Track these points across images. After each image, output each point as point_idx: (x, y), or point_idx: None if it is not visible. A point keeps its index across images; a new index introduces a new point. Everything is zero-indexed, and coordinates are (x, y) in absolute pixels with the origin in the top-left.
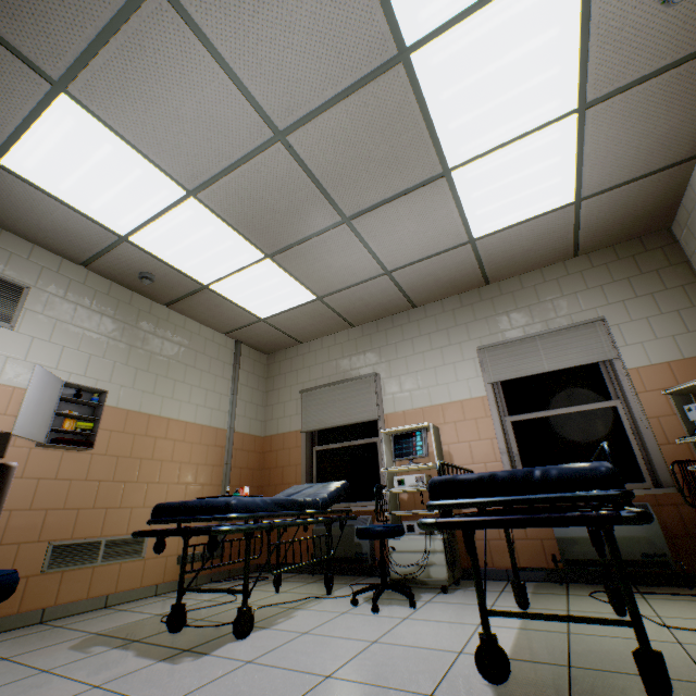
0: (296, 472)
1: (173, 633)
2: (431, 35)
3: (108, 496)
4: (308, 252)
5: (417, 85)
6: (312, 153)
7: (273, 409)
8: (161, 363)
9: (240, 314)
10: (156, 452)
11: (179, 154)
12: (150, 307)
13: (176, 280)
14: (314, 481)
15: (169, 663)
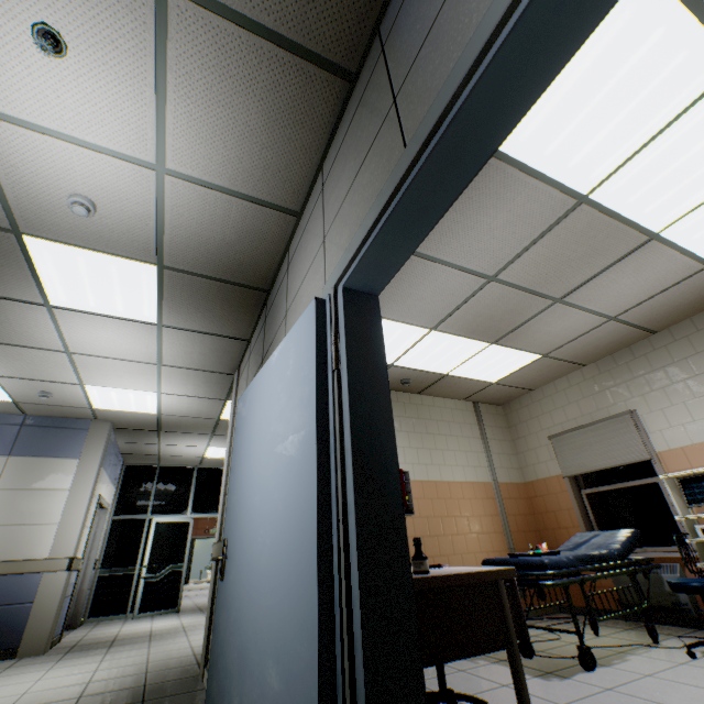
0: (570, 516)
1: (526, 658)
2: (604, 179)
3: (430, 547)
4: (526, 330)
5: (600, 206)
6: (518, 277)
7: (524, 456)
8: (429, 439)
9: (474, 384)
10: (448, 510)
11: (423, 314)
12: (409, 398)
13: (424, 377)
14: (593, 524)
15: (542, 679)
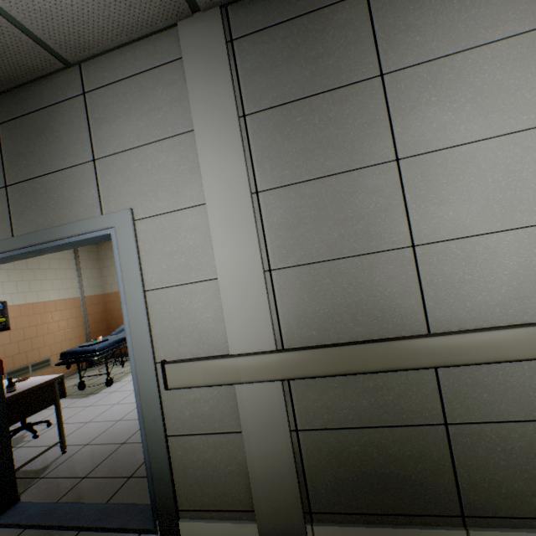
0: None
1: (82, 390)
2: None
3: (25, 347)
4: None
5: None
6: None
7: (107, 278)
8: (29, 273)
9: None
10: (43, 320)
11: None
12: None
13: None
14: None
15: (86, 398)
